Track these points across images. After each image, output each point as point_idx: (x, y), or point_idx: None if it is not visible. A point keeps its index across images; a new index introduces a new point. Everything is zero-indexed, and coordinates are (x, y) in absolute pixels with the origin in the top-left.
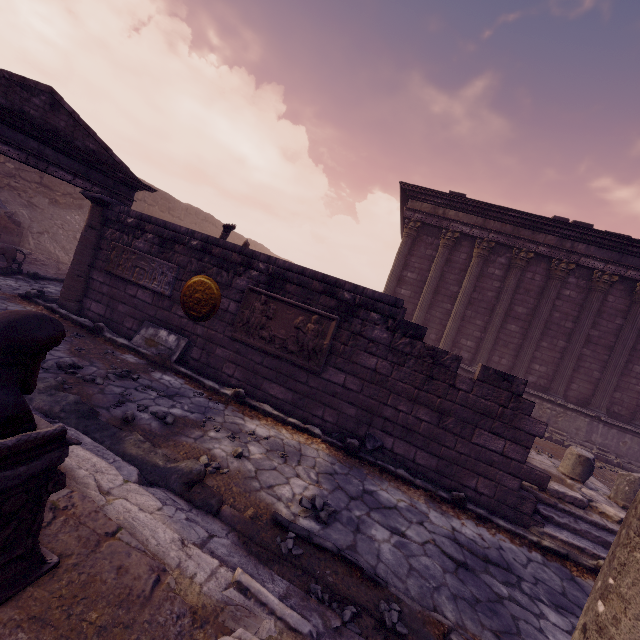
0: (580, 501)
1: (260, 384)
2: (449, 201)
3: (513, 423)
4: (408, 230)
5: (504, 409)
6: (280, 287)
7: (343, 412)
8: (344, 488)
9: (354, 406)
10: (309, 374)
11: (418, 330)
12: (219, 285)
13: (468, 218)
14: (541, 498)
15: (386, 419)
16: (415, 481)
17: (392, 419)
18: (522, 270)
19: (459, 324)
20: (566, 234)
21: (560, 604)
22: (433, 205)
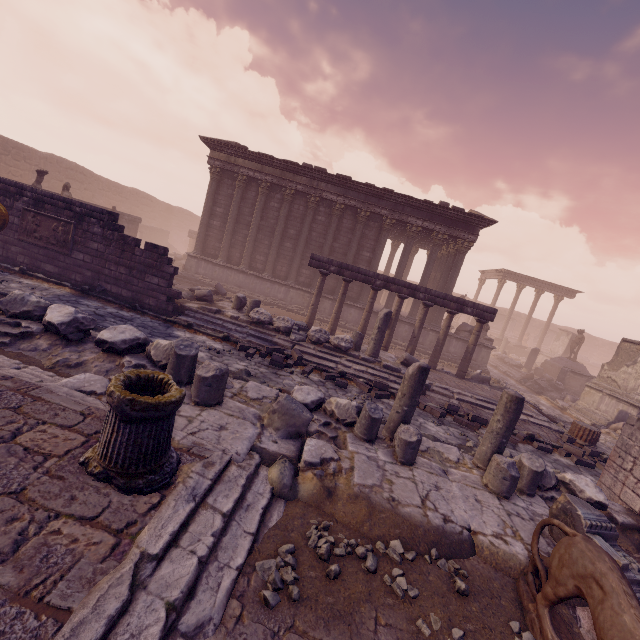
0: (213, 310)
1: (40, 265)
2: (236, 151)
3: (161, 269)
4: (212, 175)
5: (157, 263)
6: (42, 207)
7: (85, 275)
8: (61, 298)
9: (90, 271)
10: (65, 256)
11: (115, 226)
12: (6, 208)
13: (252, 165)
14: (191, 309)
15: (106, 276)
16: (115, 301)
17: (109, 275)
18: (290, 203)
19: (253, 244)
20: (312, 176)
21: (143, 327)
22: (227, 155)
